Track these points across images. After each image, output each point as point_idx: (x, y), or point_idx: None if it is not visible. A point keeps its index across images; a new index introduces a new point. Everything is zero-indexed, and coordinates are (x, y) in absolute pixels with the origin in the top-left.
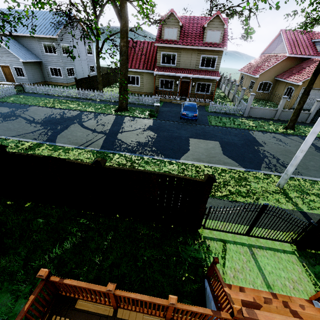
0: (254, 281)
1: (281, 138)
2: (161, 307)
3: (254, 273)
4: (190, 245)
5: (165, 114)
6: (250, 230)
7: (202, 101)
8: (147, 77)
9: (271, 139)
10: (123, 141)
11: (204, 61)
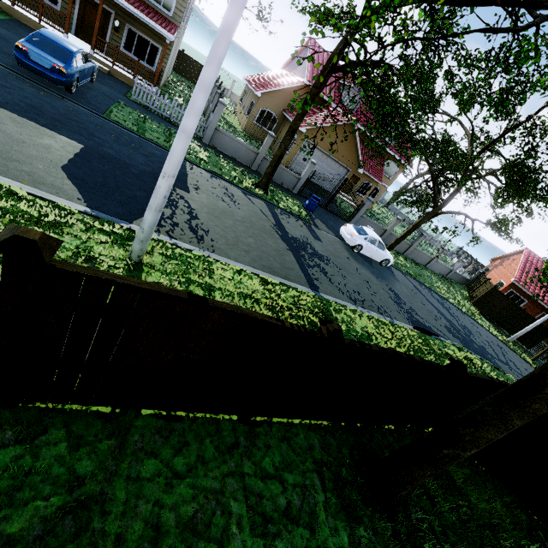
0: None
1: (236, 194)
2: None
3: None
4: None
5: None
6: None
7: (131, 76)
8: None
9: (216, 189)
10: None
11: None
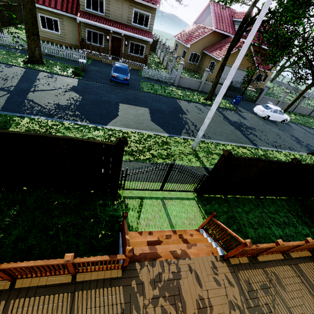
0: (162, 225)
1: (201, 108)
2: (61, 266)
3: (162, 219)
4: (109, 206)
5: (94, 74)
6: (163, 186)
7: (136, 65)
8: (69, 23)
9: (193, 108)
10: (36, 103)
11: (136, 16)
